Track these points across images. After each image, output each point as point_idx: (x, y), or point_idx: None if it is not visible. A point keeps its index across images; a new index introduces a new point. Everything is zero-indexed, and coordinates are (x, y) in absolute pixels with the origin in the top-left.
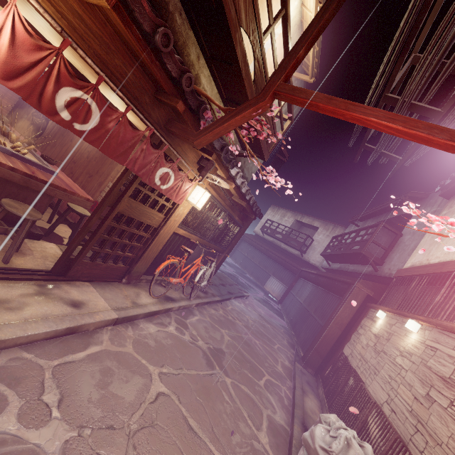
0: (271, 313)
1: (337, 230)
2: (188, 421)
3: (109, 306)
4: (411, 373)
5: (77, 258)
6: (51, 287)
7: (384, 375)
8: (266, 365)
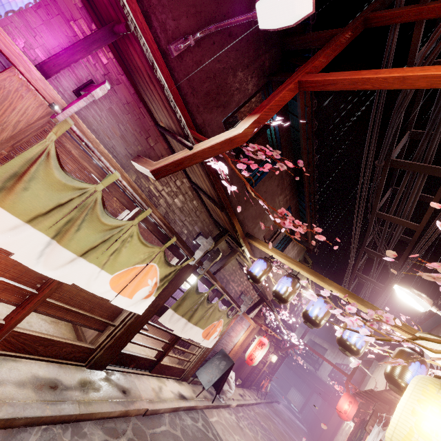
0: (295, 418)
1: (341, 355)
2: (281, 437)
3: (253, 398)
4: (344, 436)
5: (246, 381)
6: (243, 390)
7: (340, 440)
8: (297, 439)
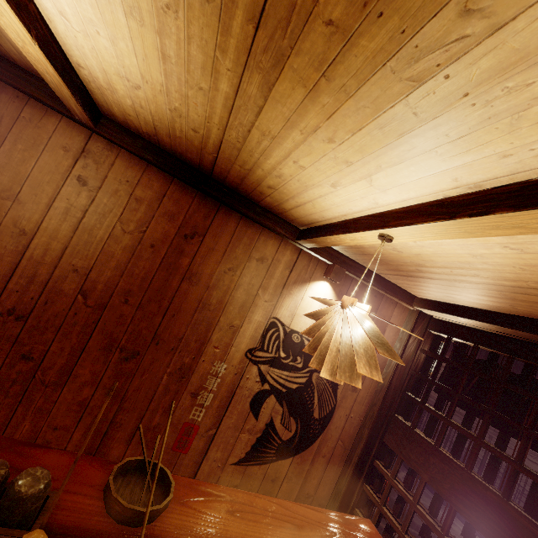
0: None
1: None
2: None
3: None
4: None
5: None
6: None
7: None
8: None
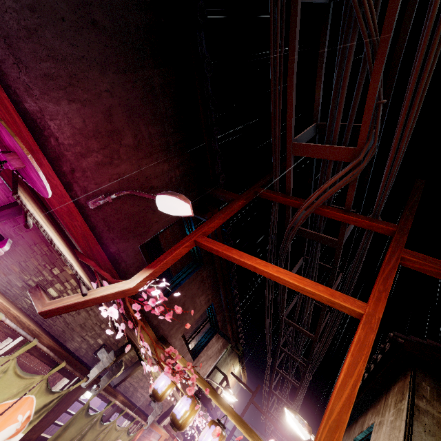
0: None
1: None
2: None
3: None
4: None
5: None
6: None
7: None
8: None
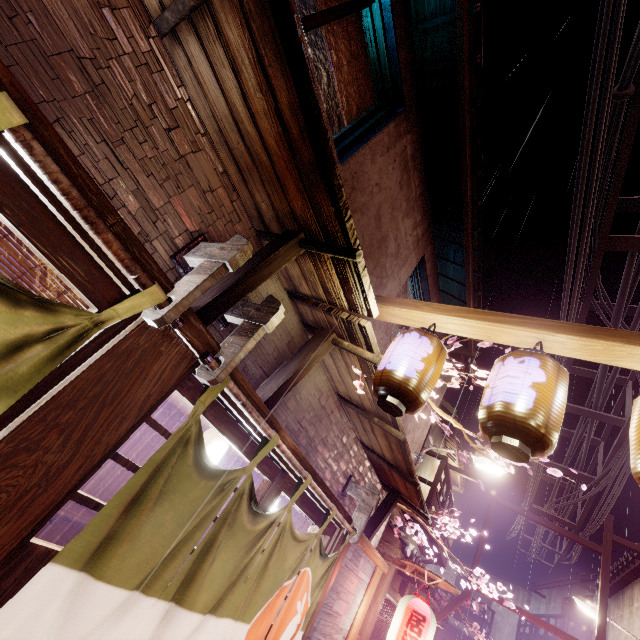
0: None
1: (520, 594)
2: None
3: None
4: None
5: None
6: None
7: None
8: None
